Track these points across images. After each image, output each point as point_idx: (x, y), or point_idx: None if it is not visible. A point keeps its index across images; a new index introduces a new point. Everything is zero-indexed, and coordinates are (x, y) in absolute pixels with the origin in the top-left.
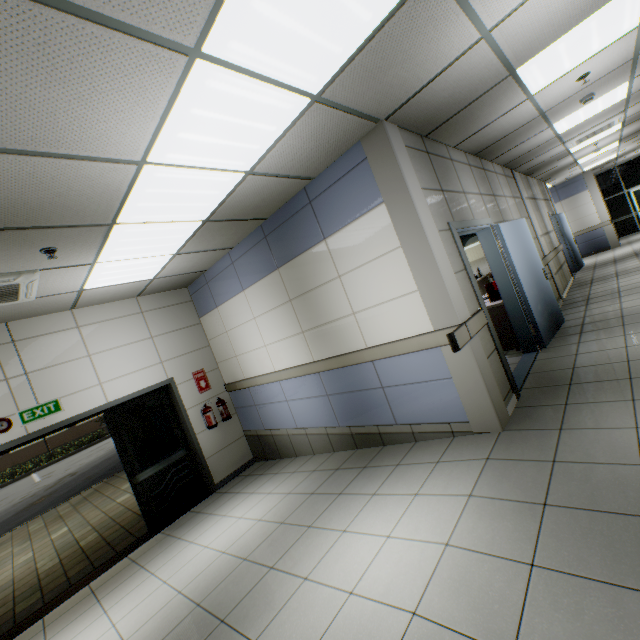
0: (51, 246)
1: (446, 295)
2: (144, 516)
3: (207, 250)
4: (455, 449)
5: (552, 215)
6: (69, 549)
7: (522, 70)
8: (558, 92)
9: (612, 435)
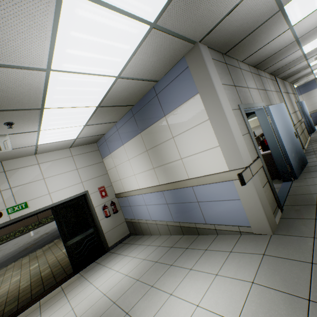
0: (9, 121)
1: (237, 149)
2: (71, 263)
3: (103, 123)
4: (242, 244)
5: (297, 102)
6: (36, 277)
7: (288, 6)
8: (308, 24)
9: None
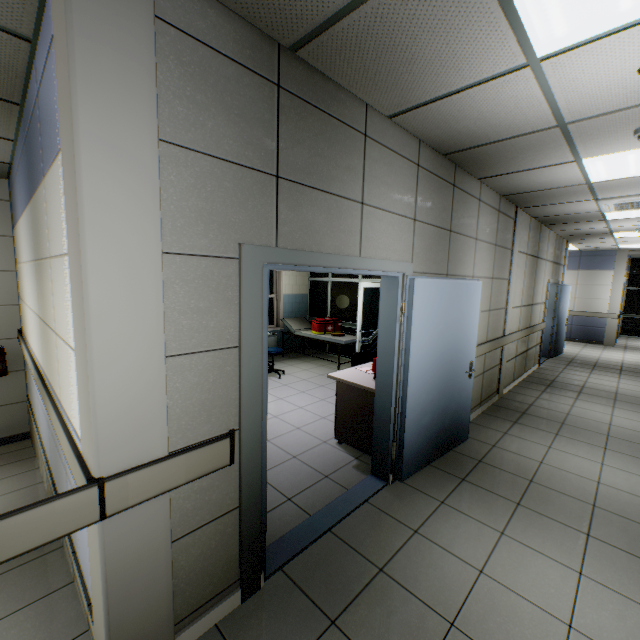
0: None
1: (89, 405)
2: None
3: None
4: None
5: (555, 284)
6: None
7: None
8: (597, 83)
9: None
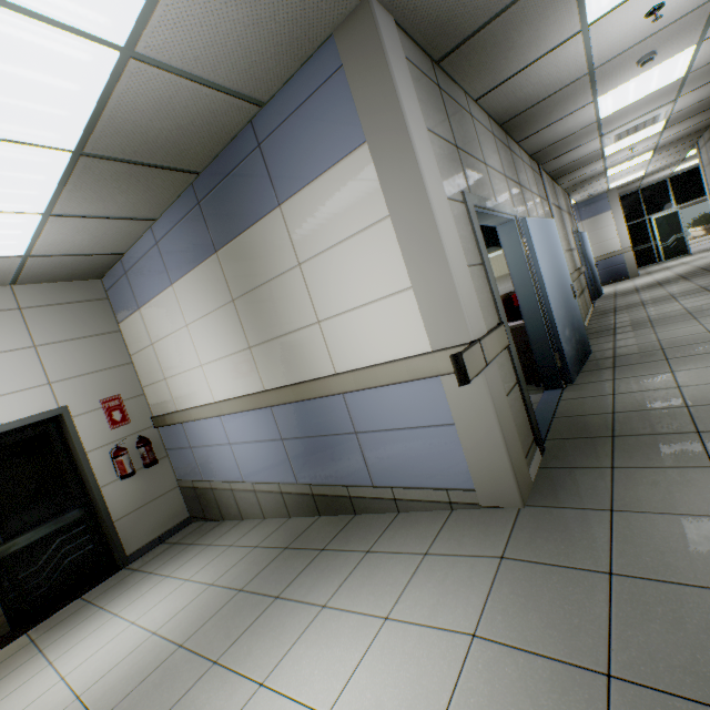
0: None
1: (454, 295)
2: (4, 609)
3: (109, 217)
4: (453, 532)
5: (575, 233)
6: None
7: None
8: (619, 32)
9: (698, 528)
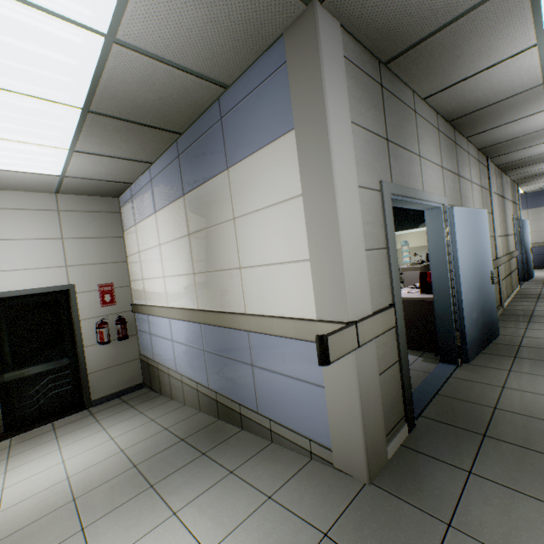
0: None
1: (341, 277)
2: (3, 416)
3: (117, 157)
4: (300, 484)
5: (516, 219)
6: None
7: None
8: None
9: None
